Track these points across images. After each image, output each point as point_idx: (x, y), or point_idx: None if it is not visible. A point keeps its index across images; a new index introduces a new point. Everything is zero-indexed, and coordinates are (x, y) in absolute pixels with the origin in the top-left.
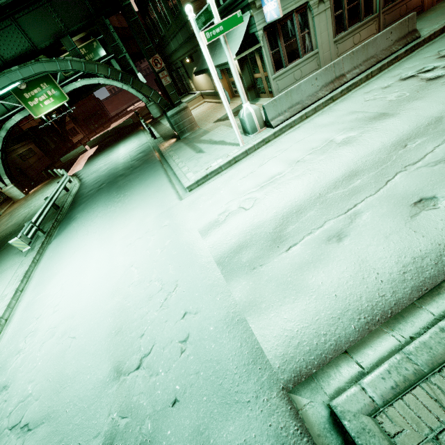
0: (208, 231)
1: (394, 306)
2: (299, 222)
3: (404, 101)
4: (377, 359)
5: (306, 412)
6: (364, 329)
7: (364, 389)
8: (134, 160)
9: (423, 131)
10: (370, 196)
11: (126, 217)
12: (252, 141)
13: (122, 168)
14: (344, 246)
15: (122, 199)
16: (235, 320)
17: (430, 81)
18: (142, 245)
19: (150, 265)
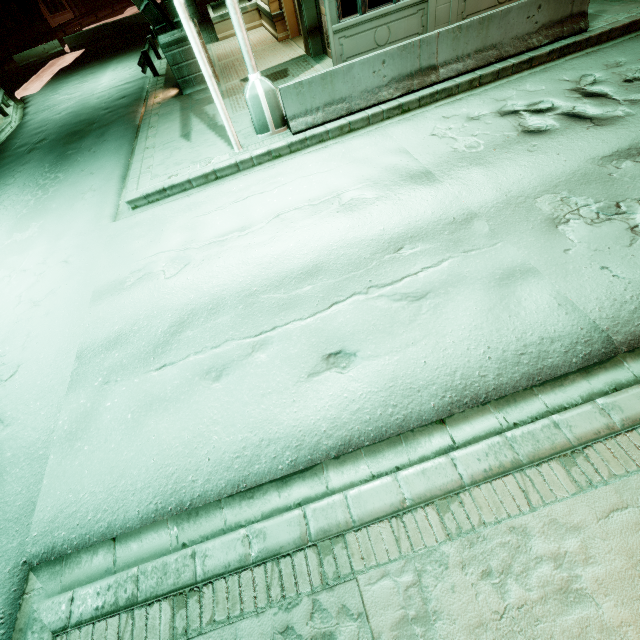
0: (102, 296)
1: (197, 499)
2: (201, 329)
3: (467, 159)
4: (135, 559)
5: (28, 599)
6: (149, 517)
7: (74, 599)
8: (108, 108)
9: (438, 231)
10: (299, 320)
11: (31, 224)
12: (254, 148)
13: (83, 118)
14: (215, 390)
15: (47, 185)
16: (37, 454)
17: (524, 134)
18: (20, 284)
19: (8, 326)
